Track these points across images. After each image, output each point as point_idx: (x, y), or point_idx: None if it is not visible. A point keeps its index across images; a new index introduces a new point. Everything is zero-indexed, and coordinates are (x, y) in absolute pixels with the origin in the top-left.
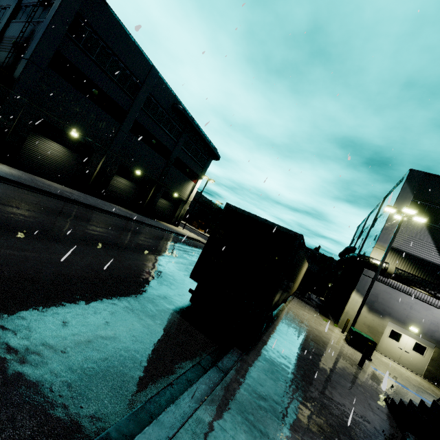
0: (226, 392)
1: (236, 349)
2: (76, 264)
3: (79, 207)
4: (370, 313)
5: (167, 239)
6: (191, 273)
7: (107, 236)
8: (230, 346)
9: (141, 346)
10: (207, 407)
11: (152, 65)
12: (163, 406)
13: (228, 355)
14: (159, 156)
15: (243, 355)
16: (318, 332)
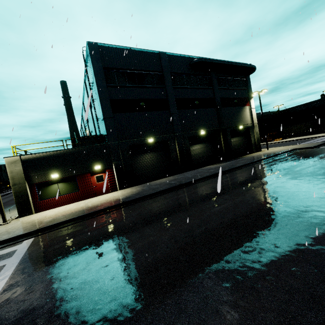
0: None
1: None
2: None
3: (187, 189)
4: None
5: (274, 169)
6: None
7: (232, 208)
8: None
9: None
10: None
11: (158, 53)
12: None
13: None
14: (208, 109)
15: None
16: None
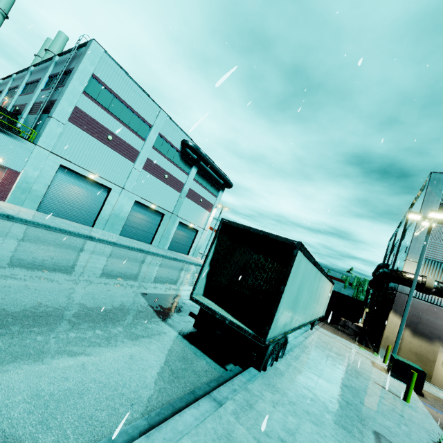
0: (217, 424)
1: (240, 377)
2: (76, 292)
3: (94, 243)
4: (414, 337)
5: (182, 269)
6: (190, 295)
7: (117, 266)
8: (235, 375)
9: (127, 373)
10: (189, 441)
11: (160, 109)
12: (136, 439)
13: (228, 383)
14: (173, 189)
15: (247, 383)
16: (351, 361)
